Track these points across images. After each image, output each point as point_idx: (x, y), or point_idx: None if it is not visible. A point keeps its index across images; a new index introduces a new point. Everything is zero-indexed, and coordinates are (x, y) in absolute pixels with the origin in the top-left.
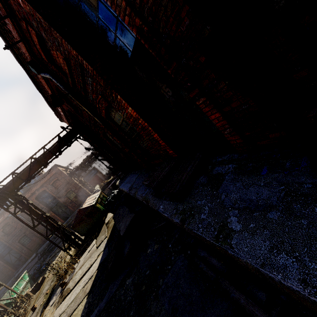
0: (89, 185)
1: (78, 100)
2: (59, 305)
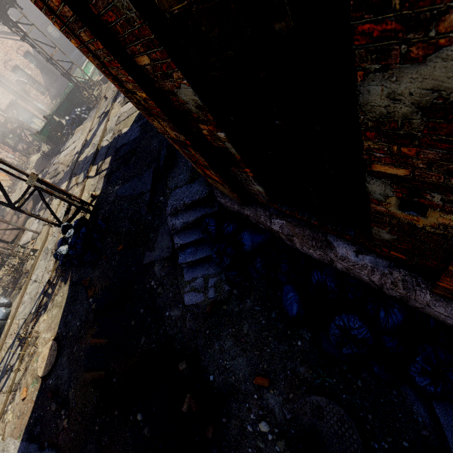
0: None
1: None
2: (123, 106)
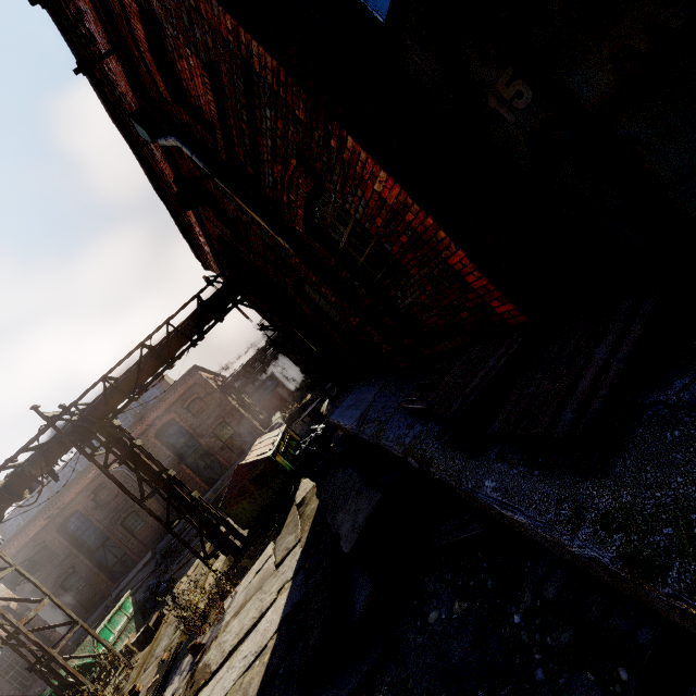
0: (262, 414)
1: (238, 194)
2: None
